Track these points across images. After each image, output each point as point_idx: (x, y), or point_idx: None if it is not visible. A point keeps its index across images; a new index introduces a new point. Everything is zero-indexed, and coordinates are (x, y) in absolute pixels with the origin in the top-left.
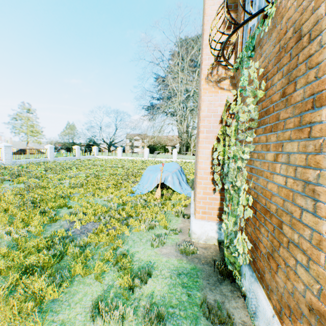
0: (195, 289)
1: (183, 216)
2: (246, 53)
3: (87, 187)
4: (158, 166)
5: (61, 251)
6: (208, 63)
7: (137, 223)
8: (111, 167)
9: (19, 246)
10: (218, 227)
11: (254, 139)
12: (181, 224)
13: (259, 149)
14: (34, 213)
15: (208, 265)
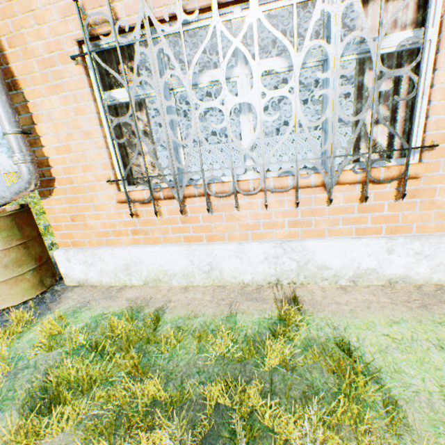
0: None
1: None
2: None
3: None
4: None
5: None
6: None
7: None
8: None
9: None
10: None
11: None
12: None
13: None
14: None
15: None
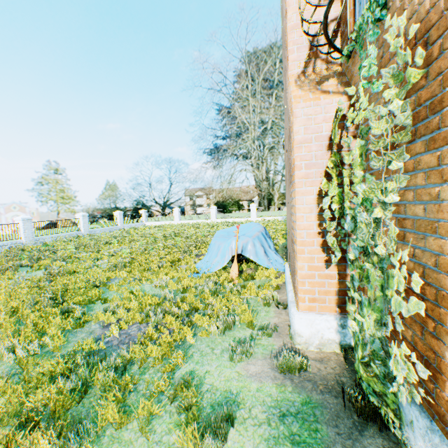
0: (315, 447)
1: (276, 304)
2: (371, 14)
3: (131, 268)
4: (231, 230)
5: (87, 379)
6: (298, 57)
7: (205, 321)
8: (166, 236)
9: (23, 372)
10: (339, 323)
11: (405, 165)
12: (274, 318)
13: (420, 182)
14: (54, 313)
15: (331, 395)
